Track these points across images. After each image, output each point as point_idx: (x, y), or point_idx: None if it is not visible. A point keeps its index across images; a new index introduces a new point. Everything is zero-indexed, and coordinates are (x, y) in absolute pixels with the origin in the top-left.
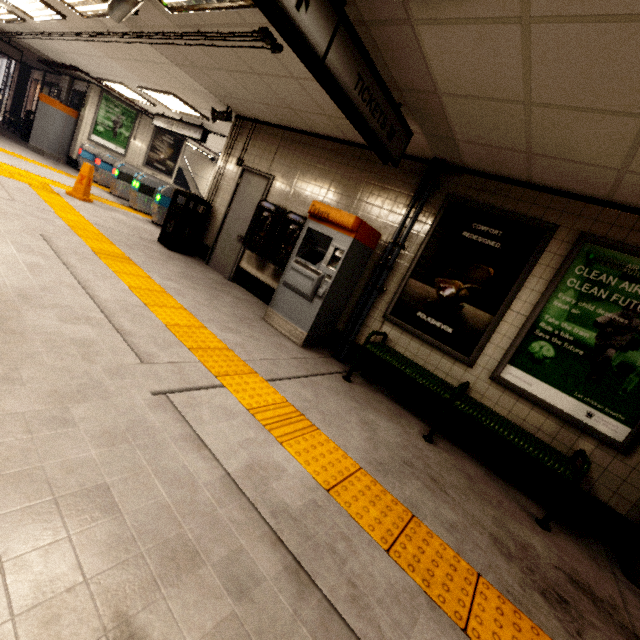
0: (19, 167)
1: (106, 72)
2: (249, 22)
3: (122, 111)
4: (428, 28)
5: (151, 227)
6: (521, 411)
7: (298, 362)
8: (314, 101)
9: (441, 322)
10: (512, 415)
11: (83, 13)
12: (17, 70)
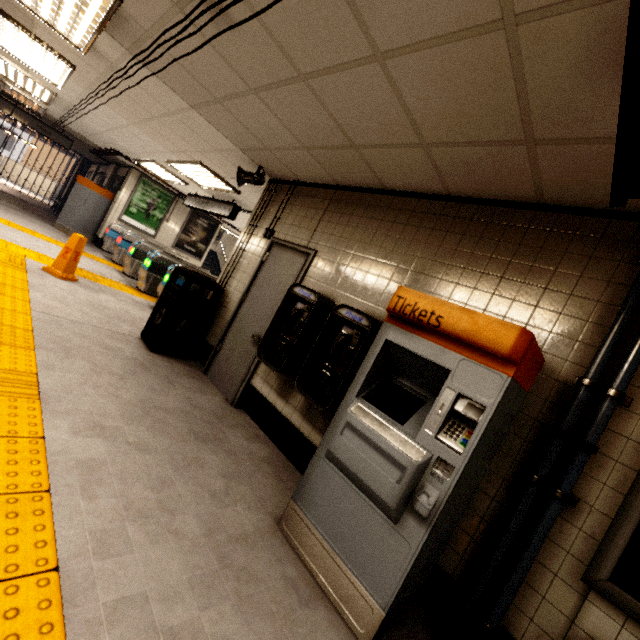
0: (5, 238)
1: (138, 149)
2: None
3: (159, 194)
4: None
5: (148, 314)
6: None
7: None
8: (406, 113)
9: None
10: None
11: (81, 45)
12: (79, 165)
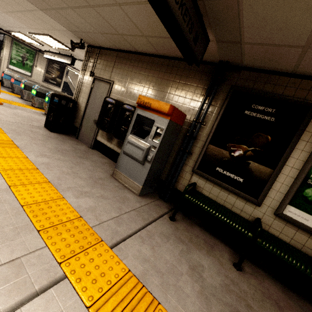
0: None
1: (8, 25)
2: None
3: (26, 51)
4: None
5: (43, 117)
6: (301, 238)
7: (137, 212)
8: (134, 24)
9: (234, 174)
10: (294, 241)
11: None
12: None
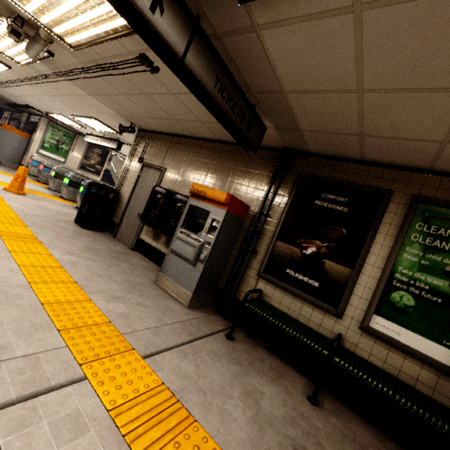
0: None
1: (49, 107)
2: (131, 51)
3: (64, 133)
4: (270, 32)
5: (73, 211)
6: (395, 361)
7: (182, 325)
8: (190, 111)
9: (308, 277)
10: (387, 365)
11: (20, 62)
12: None
